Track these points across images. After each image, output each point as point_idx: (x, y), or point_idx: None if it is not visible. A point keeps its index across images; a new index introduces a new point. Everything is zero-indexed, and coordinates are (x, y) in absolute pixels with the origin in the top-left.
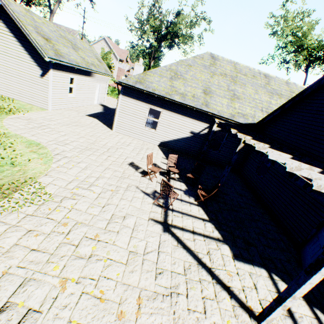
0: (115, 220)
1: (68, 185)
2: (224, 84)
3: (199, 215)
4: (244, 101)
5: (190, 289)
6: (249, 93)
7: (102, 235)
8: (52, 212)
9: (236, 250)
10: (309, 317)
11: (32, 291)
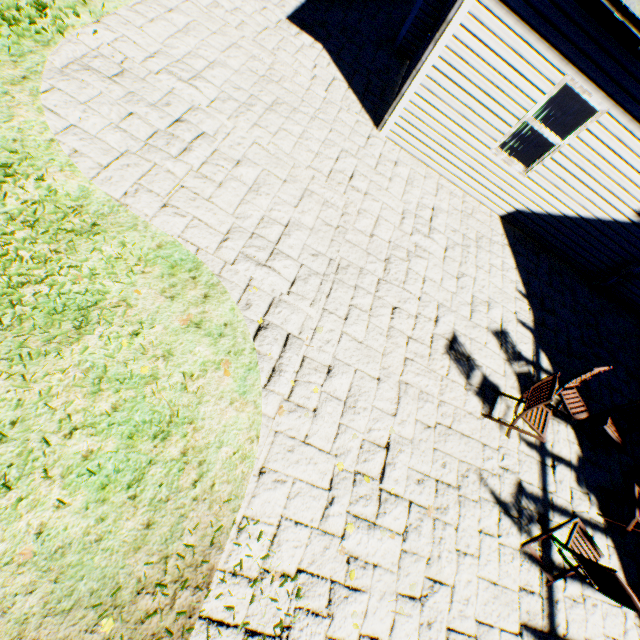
0: None
1: (326, 512)
2: None
3: None
4: None
5: None
6: None
7: None
8: None
9: None
10: None
11: None
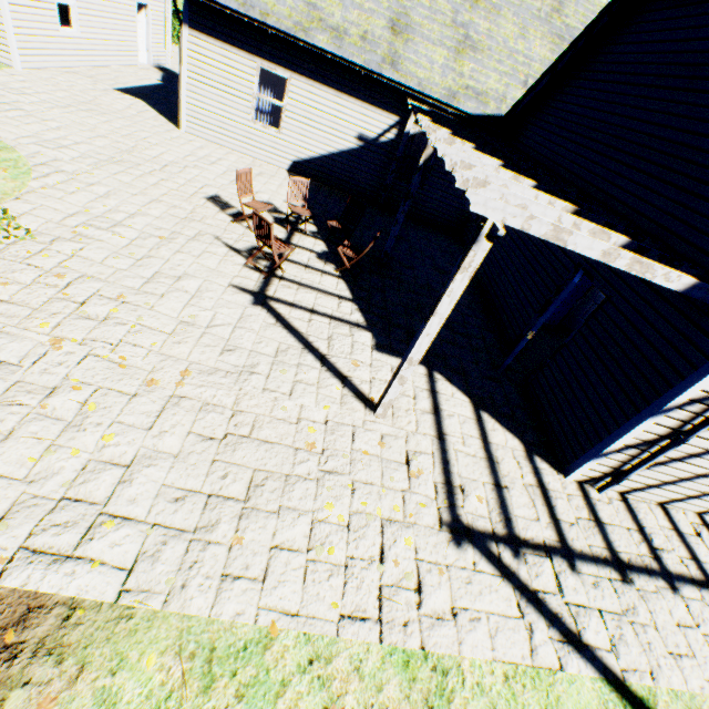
0: (160, 280)
1: (67, 221)
2: (447, 6)
3: (336, 291)
4: (488, 58)
5: (277, 372)
6: (505, 37)
7: (131, 296)
8: (34, 258)
9: (384, 341)
10: (466, 418)
11: (5, 345)
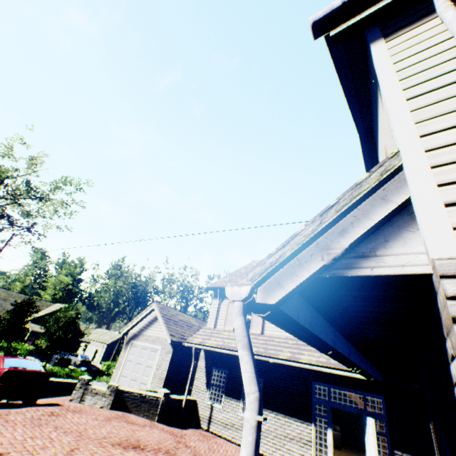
0: None
1: None
2: None
3: None
4: None
5: None
6: None
7: None
8: None
9: None
10: None
11: None
